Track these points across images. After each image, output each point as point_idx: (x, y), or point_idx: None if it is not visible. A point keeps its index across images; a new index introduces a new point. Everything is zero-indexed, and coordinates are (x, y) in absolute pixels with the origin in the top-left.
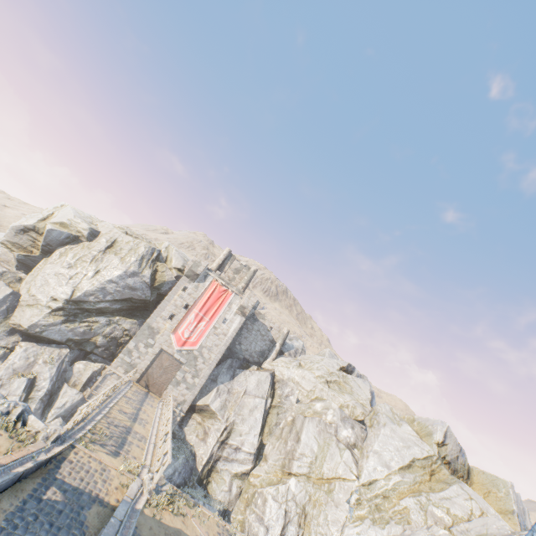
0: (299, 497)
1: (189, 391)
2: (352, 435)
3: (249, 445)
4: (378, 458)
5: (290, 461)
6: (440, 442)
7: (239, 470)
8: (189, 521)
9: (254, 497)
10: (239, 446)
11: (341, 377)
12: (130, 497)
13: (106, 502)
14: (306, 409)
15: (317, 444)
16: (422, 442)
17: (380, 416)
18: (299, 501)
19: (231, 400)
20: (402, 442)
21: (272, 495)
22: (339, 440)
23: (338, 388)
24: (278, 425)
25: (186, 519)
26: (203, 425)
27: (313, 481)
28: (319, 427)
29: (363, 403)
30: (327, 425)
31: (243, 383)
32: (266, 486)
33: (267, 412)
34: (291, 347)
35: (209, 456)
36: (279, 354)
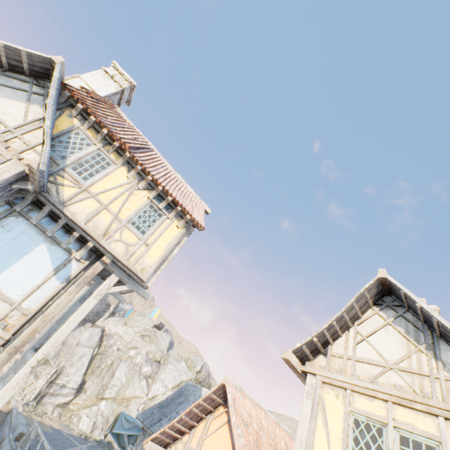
0: (106, 412)
1: (28, 343)
2: (150, 370)
3: (74, 383)
4: (162, 382)
5: (104, 390)
6: (199, 371)
7: (62, 401)
8: (45, 419)
9: (71, 418)
10: (65, 384)
11: (153, 332)
12: (15, 406)
13: (1, 410)
14: (123, 354)
15: (126, 377)
16: (189, 371)
17: (170, 357)
18: (105, 414)
19: (65, 350)
20: (178, 372)
21: (87, 413)
22: (141, 374)
23: (149, 339)
24: (100, 366)
25: (43, 418)
26: (36, 370)
27: (118, 401)
28: (130, 366)
29: (163, 349)
30: (135, 365)
31: (77, 336)
32: (83, 409)
33: (93, 358)
34: (122, 309)
35: (38, 393)
36: (111, 314)
